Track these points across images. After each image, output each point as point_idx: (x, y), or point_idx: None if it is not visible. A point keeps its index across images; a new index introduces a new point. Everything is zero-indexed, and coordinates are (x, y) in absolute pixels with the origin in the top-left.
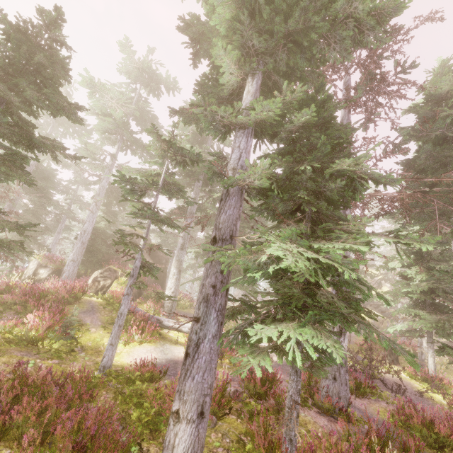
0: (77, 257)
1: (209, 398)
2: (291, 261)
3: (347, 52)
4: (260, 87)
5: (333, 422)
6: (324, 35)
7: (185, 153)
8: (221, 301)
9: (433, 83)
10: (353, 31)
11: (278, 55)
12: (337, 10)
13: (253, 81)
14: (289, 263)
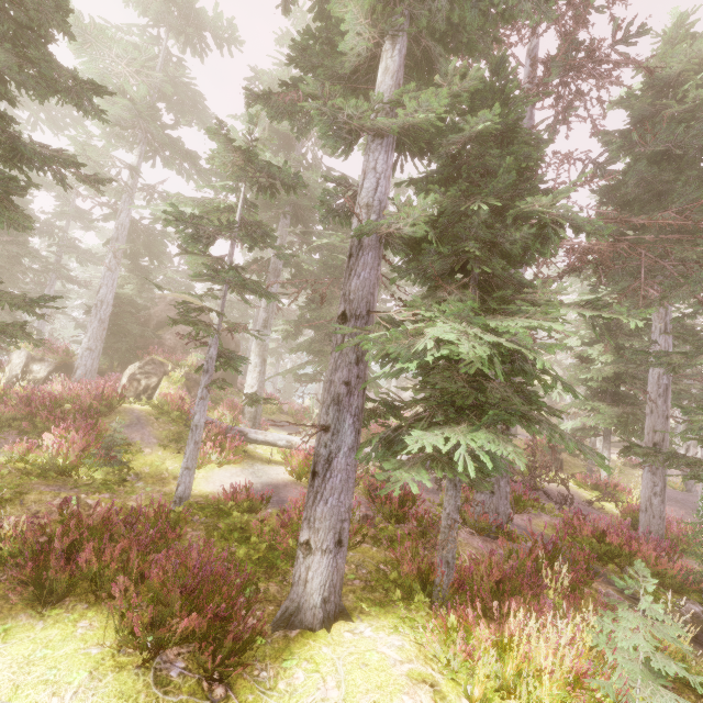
0: (95, 343)
1: (347, 524)
2: (468, 347)
3: (549, 5)
4: (404, 61)
5: (489, 542)
6: None
7: (275, 172)
8: (358, 403)
9: (661, 56)
10: None
11: (435, 1)
12: None
13: (393, 50)
14: (467, 351)
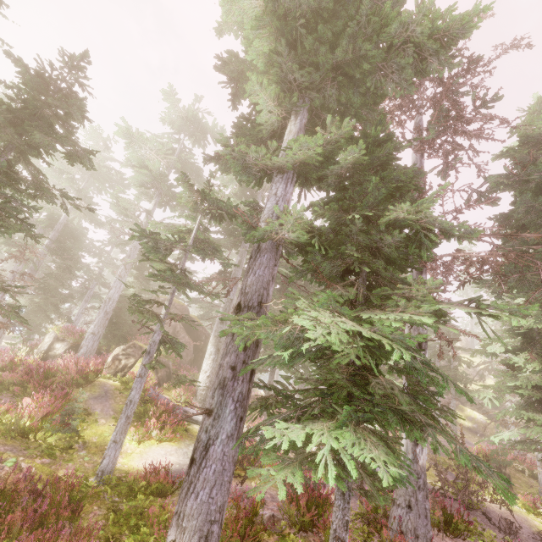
0: (98, 329)
1: (217, 527)
2: (319, 334)
3: (409, 83)
4: (305, 126)
5: None
6: (379, 64)
7: (221, 205)
8: (242, 389)
9: (529, 122)
10: (413, 58)
11: (327, 91)
12: (392, 36)
13: (296, 120)
14: (315, 336)
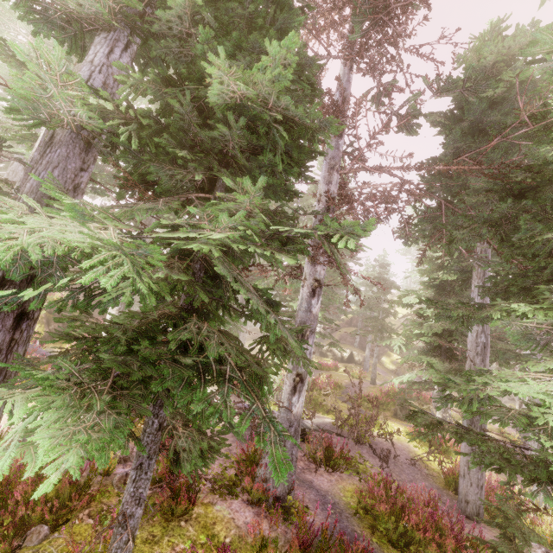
0: None
1: None
2: None
3: None
4: None
5: (261, 518)
6: None
7: None
8: None
9: (476, 49)
10: None
11: None
12: None
13: None
14: None
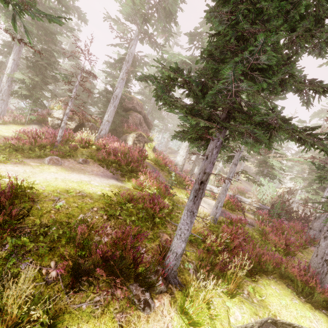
0: (111, 118)
1: None
2: None
3: None
4: None
5: None
6: None
7: (294, 70)
8: None
9: None
10: None
11: None
12: None
13: None
14: None
